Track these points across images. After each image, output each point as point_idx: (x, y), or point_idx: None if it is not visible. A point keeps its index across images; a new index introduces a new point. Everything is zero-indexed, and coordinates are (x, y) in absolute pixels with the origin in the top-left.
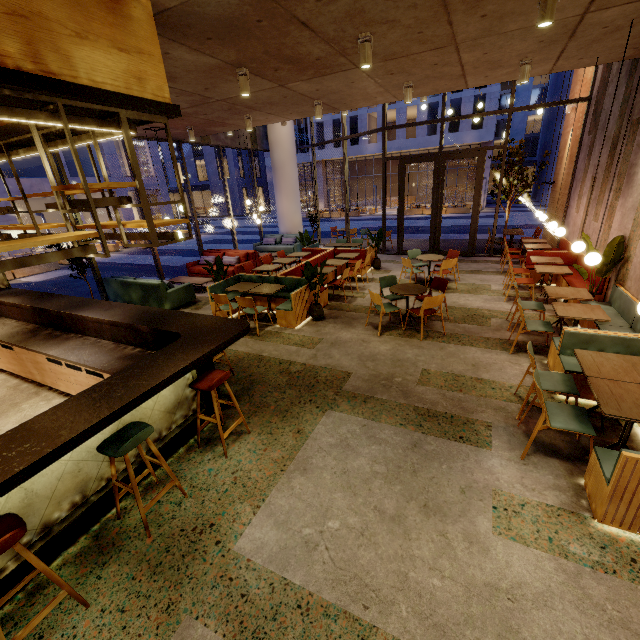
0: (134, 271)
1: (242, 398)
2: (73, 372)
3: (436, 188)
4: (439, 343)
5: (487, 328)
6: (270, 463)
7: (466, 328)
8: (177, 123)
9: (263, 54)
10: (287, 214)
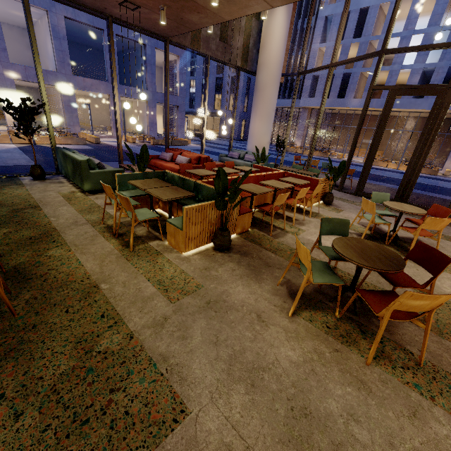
0: (126, 156)
1: None
2: None
3: (428, 129)
4: (407, 389)
5: None
6: None
7: None
8: None
9: None
10: (257, 134)
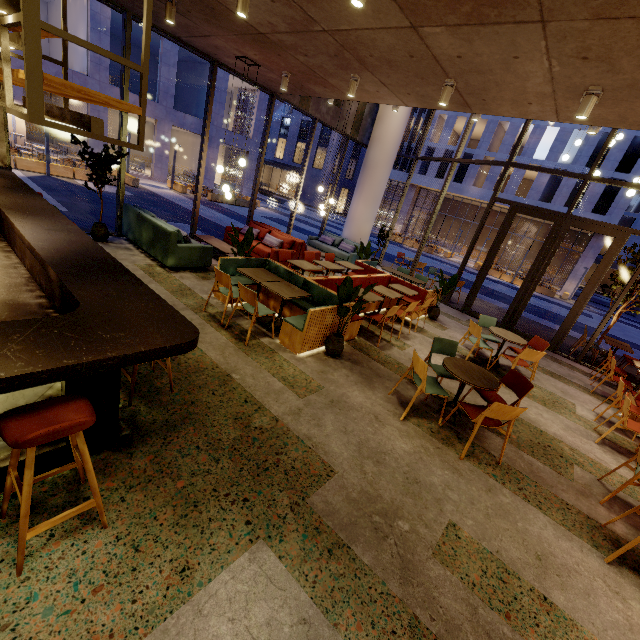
0: (182, 215)
1: (151, 440)
2: None
3: (543, 254)
4: (487, 477)
5: (567, 482)
6: (77, 639)
7: (534, 466)
8: (273, 60)
9: None
10: (358, 219)
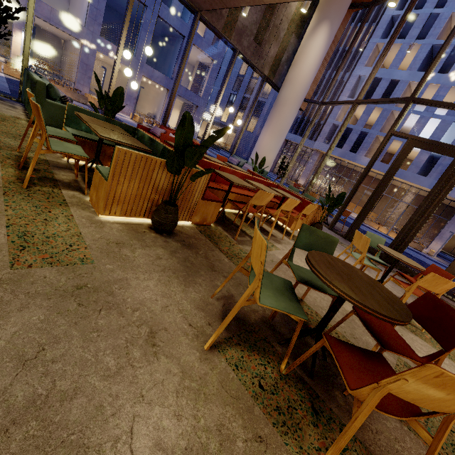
0: None
1: None
2: None
3: (437, 189)
4: None
5: None
6: None
7: None
8: None
9: None
10: (263, 148)
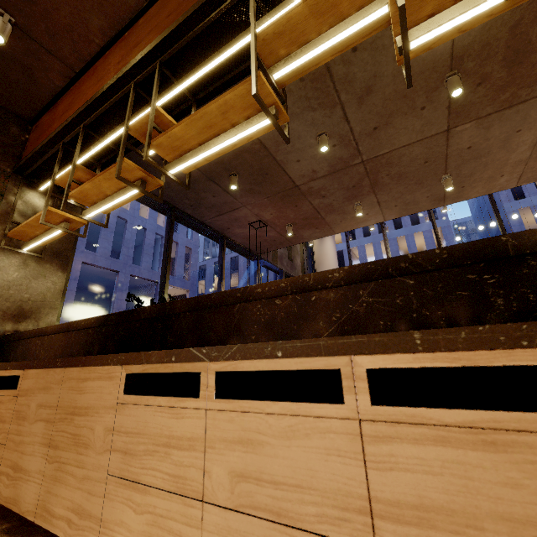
0: None
1: None
2: (250, 419)
3: None
4: None
5: None
6: None
7: None
8: (284, 215)
9: (507, 32)
10: None
